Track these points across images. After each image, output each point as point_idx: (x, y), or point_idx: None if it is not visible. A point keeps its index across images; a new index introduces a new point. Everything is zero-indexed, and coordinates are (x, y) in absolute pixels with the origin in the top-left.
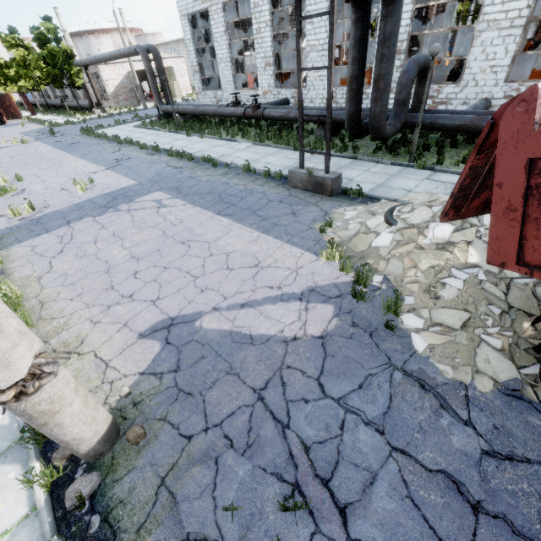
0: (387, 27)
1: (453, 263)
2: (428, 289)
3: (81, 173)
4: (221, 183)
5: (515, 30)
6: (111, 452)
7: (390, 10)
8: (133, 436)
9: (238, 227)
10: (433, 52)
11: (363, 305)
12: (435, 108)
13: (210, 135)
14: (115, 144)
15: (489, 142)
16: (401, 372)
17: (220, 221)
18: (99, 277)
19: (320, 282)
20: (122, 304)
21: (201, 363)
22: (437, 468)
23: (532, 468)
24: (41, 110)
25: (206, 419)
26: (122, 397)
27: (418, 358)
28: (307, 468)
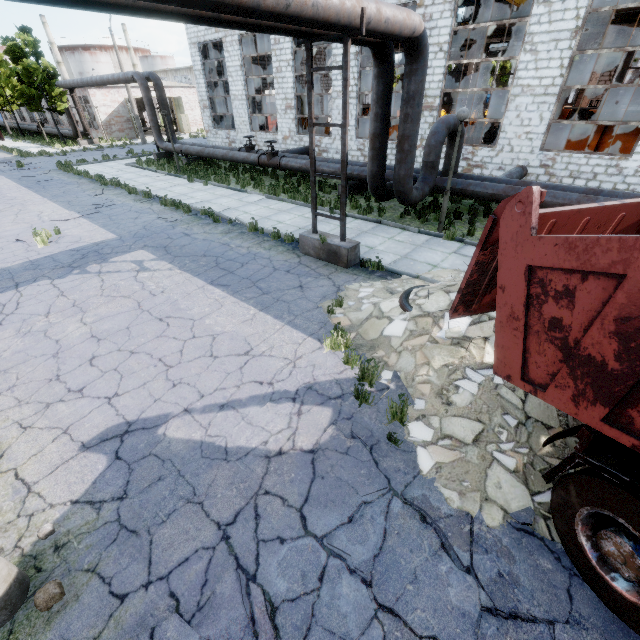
0: (411, 86)
1: (468, 362)
2: (441, 392)
3: (47, 220)
4: (221, 244)
5: (549, 97)
6: (9, 623)
7: (413, 68)
8: (43, 599)
9: (233, 302)
10: (460, 116)
11: (366, 409)
12: (470, 171)
13: (217, 183)
14: (98, 185)
15: (492, 239)
16: (401, 499)
17: (211, 292)
18: (43, 363)
19: (321, 378)
20: (66, 402)
21: (156, 487)
22: (428, 634)
23: (538, 630)
24: (12, 134)
25: (150, 569)
26: (40, 538)
27: (423, 481)
28: (269, 639)
